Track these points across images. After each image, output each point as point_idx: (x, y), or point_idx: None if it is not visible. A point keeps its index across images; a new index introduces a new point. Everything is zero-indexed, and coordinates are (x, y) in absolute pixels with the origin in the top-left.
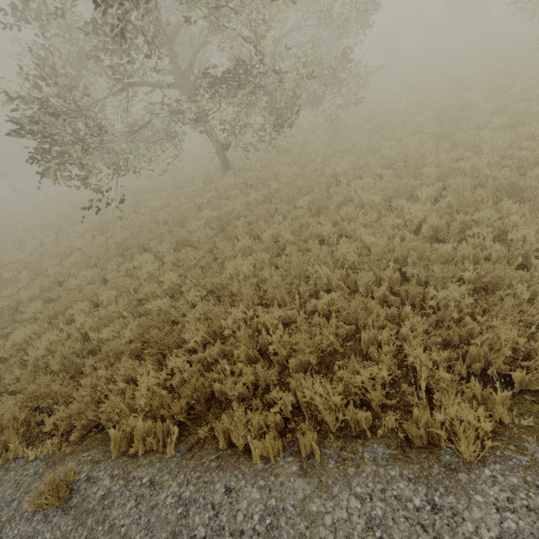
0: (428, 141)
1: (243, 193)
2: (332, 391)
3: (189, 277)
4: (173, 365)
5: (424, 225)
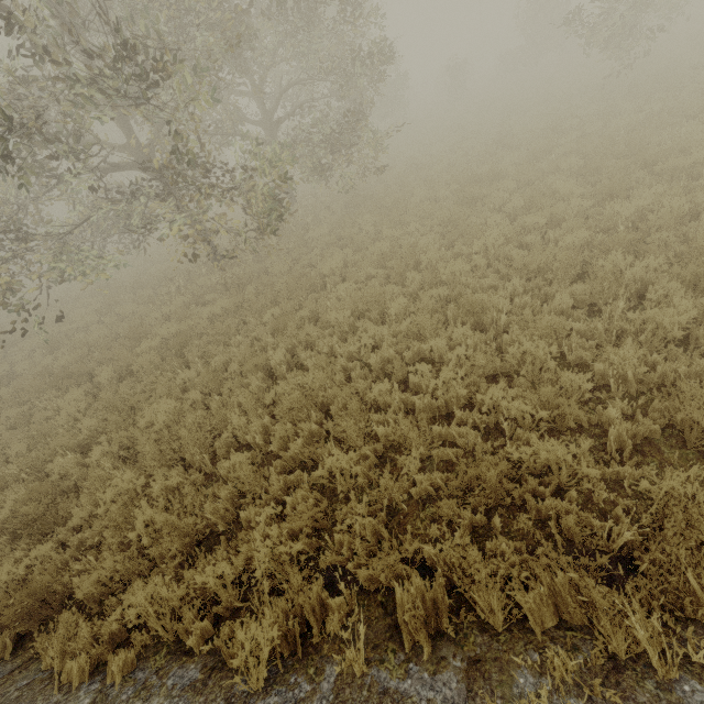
0: (436, 227)
1: (222, 297)
2: (169, 595)
3: (111, 423)
4: (37, 553)
5: (374, 355)
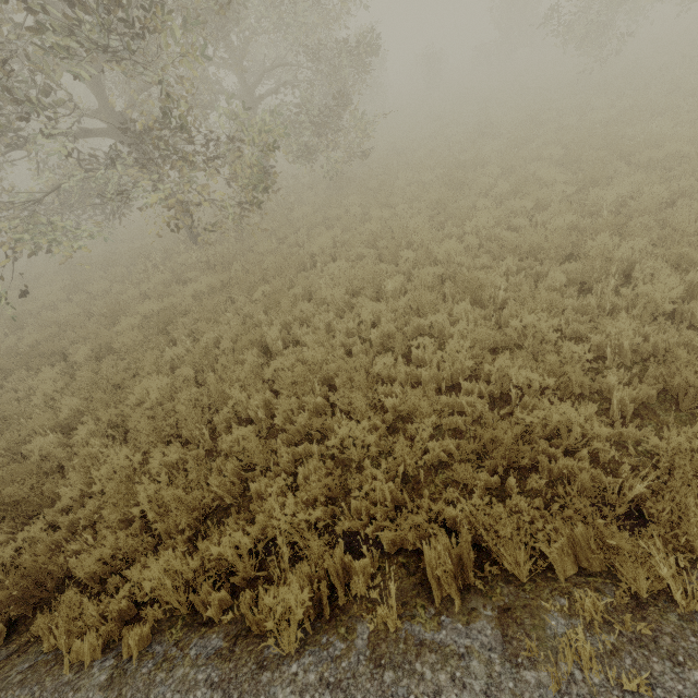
0: (425, 210)
1: (205, 275)
2: (183, 568)
3: (94, 402)
4: (25, 535)
5: (374, 331)
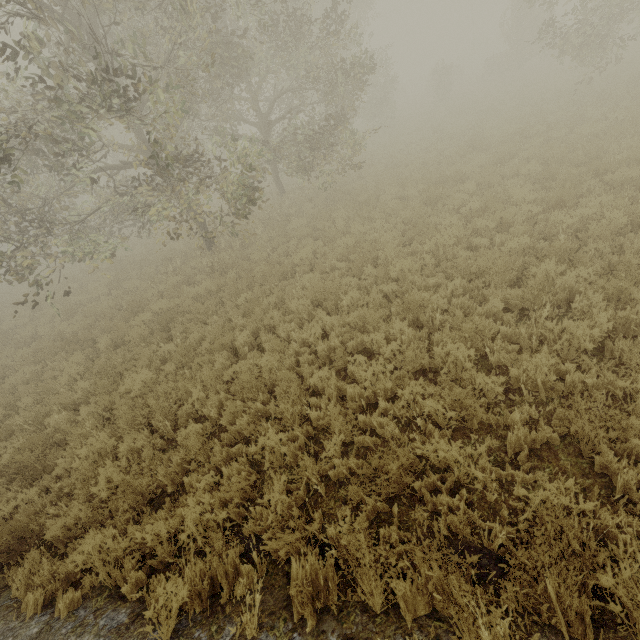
0: (399, 225)
1: (209, 278)
2: (113, 546)
3: (100, 387)
4: (24, 496)
5: (322, 343)
